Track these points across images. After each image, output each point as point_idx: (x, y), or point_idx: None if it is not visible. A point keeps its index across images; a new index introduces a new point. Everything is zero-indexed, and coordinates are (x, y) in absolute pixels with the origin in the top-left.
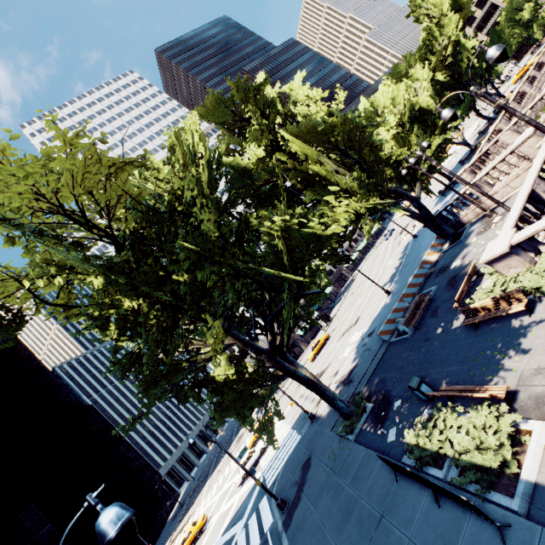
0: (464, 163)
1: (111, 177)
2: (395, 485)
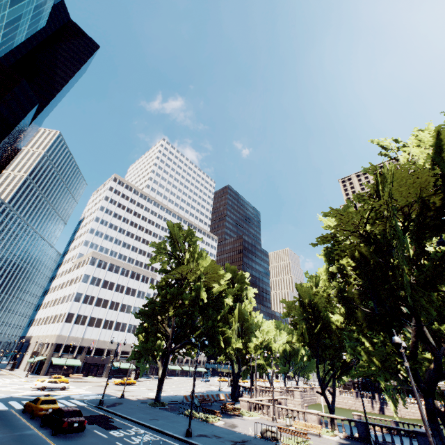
0: None
1: (214, 281)
2: (175, 416)
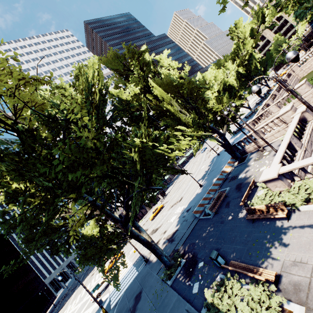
0: (247, 118)
1: (19, 88)
2: None
